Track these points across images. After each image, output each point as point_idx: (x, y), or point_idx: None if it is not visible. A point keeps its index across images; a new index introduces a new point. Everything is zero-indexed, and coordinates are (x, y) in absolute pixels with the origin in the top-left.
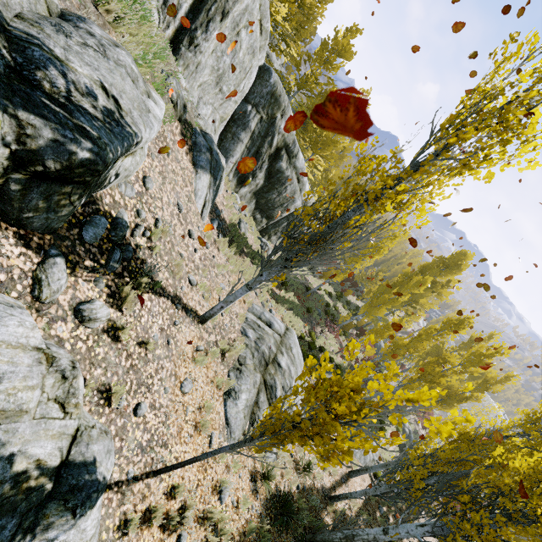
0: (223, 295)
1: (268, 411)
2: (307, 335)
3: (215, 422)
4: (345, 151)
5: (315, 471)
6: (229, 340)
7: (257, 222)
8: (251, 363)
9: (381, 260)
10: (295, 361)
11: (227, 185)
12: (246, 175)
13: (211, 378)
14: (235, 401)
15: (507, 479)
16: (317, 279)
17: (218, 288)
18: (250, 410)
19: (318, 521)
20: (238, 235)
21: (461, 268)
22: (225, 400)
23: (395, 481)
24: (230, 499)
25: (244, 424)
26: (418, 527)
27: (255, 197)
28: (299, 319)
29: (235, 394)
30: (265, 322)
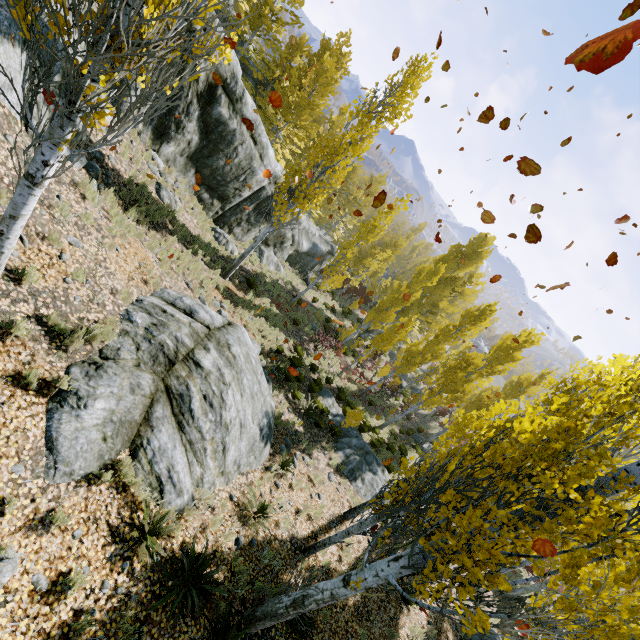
0: (77, 256)
1: (176, 432)
2: (292, 351)
3: (5, 444)
4: (335, 127)
5: (280, 516)
6: (80, 321)
7: (205, 205)
8: (133, 358)
9: (400, 273)
10: (236, 363)
11: (133, 136)
12: (167, 124)
13: (7, 371)
14: (75, 412)
15: (507, 446)
16: (312, 291)
17: (51, 236)
18: (125, 429)
19: (275, 586)
20: (151, 201)
21: (482, 256)
22: (51, 410)
23: (384, 507)
24: (30, 578)
25: (105, 451)
26: (392, 563)
27: (193, 165)
28: (277, 331)
29: (79, 400)
30: (182, 309)
